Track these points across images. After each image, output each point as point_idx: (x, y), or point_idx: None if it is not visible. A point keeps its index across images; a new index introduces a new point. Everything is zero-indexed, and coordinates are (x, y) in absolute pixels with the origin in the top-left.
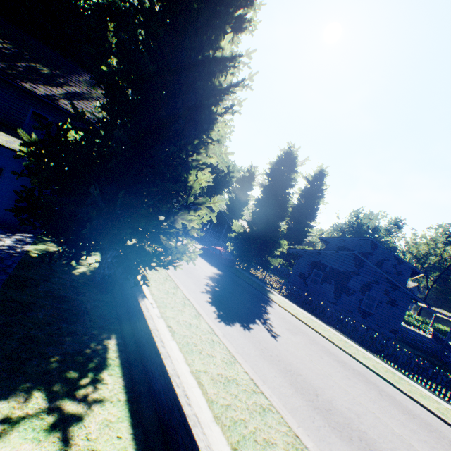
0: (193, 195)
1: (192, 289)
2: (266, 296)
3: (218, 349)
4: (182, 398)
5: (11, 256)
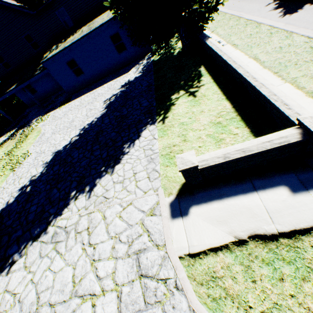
0: None
1: (255, 11)
2: None
3: (274, 36)
4: (232, 64)
5: (149, 65)
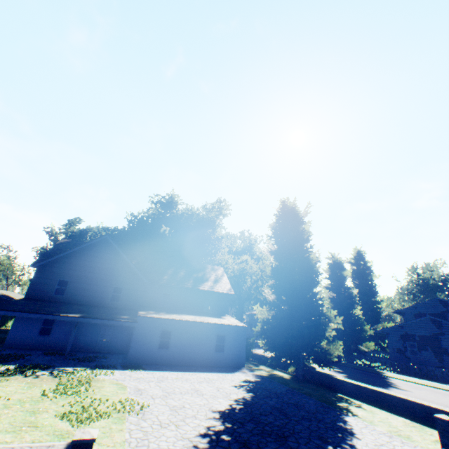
0: (333, 320)
1: None
2: (382, 375)
3: None
4: (386, 391)
5: (261, 376)
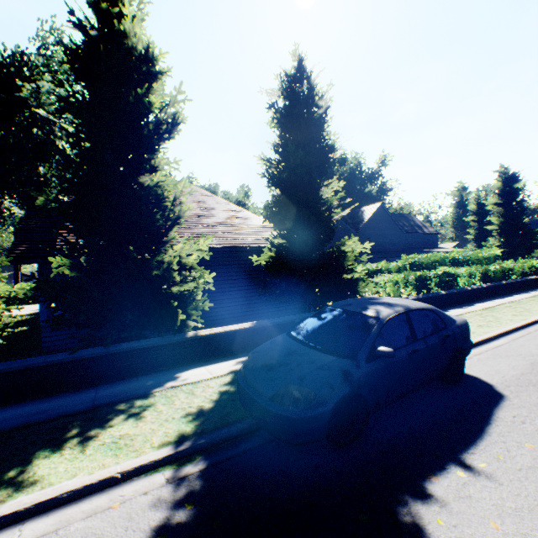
0: None
1: None
2: None
3: None
4: None
5: None
